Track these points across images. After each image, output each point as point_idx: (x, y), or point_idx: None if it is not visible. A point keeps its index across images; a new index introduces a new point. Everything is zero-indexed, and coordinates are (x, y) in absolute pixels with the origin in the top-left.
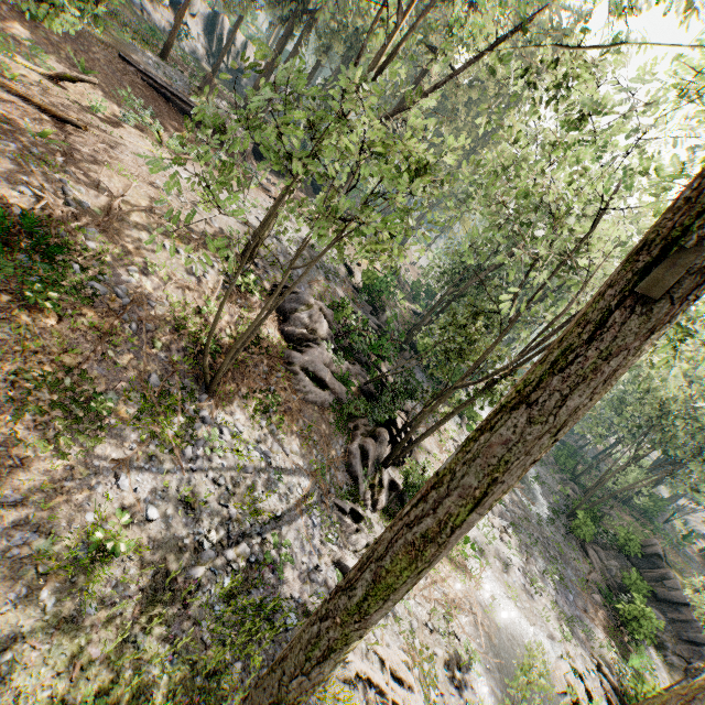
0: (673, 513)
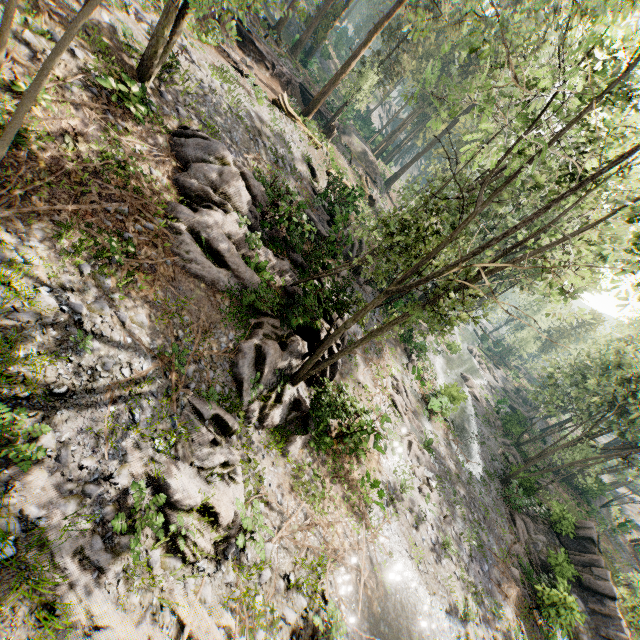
0: (613, 500)
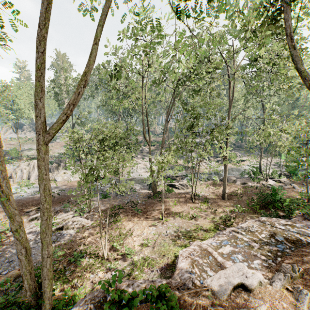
0: None
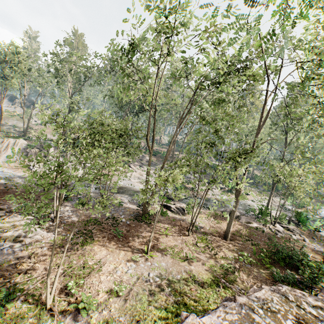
0: None
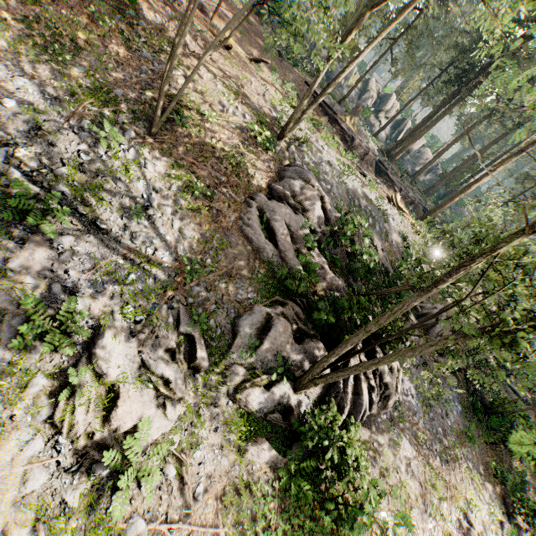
0: None
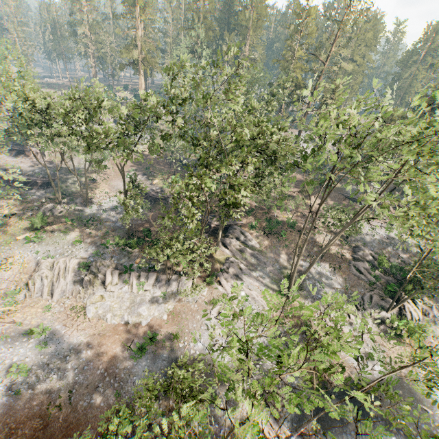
0: None
